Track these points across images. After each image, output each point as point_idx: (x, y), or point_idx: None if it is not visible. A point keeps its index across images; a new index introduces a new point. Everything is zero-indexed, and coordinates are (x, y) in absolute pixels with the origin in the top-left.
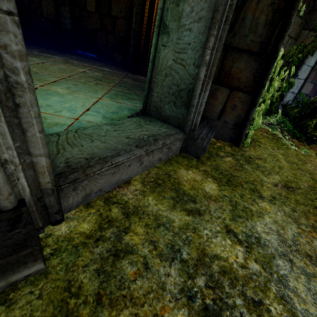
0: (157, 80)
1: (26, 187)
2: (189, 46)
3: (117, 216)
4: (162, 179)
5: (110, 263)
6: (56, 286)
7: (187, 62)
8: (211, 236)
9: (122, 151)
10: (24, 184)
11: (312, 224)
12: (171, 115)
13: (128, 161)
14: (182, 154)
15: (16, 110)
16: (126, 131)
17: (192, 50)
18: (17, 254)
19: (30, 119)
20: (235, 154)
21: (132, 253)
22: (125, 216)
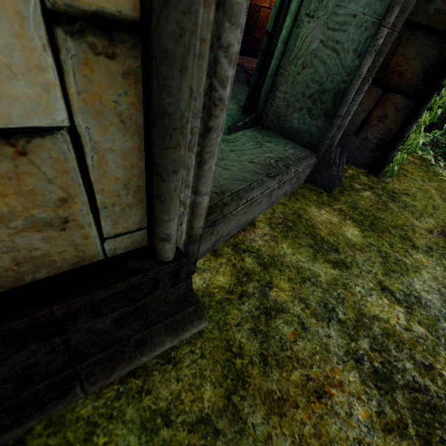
0: (287, 73)
1: (183, 233)
2: (353, 19)
3: (253, 267)
4: (292, 220)
5: (263, 322)
6: (215, 345)
7: (344, 47)
8: (365, 294)
9: (253, 182)
10: (183, 230)
11: None
12: (301, 128)
13: (261, 196)
14: (307, 185)
15: (203, 136)
16: (245, 152)
17: (357, 26)
18: (183, 312)
19: (214, 148)
20: (373, 186)
21: (283, 312)
22: (262, 267)
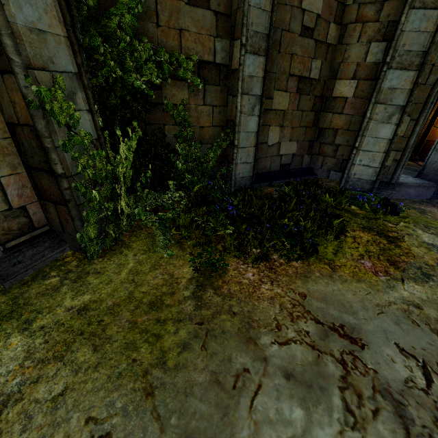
0: None
1: None
2: None
3: None
4: None
5: None
6: None
7: None
8: None
9: None
10: None
11: (46, 356)
12: None
13: None
14: None
15: None
16: None
17: None
18: None
19: None
20: (72, 271)
21: None
22: None
